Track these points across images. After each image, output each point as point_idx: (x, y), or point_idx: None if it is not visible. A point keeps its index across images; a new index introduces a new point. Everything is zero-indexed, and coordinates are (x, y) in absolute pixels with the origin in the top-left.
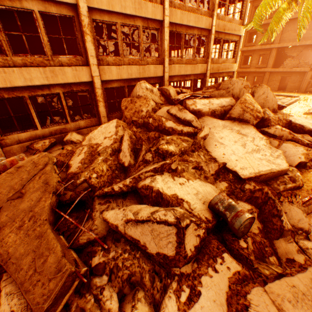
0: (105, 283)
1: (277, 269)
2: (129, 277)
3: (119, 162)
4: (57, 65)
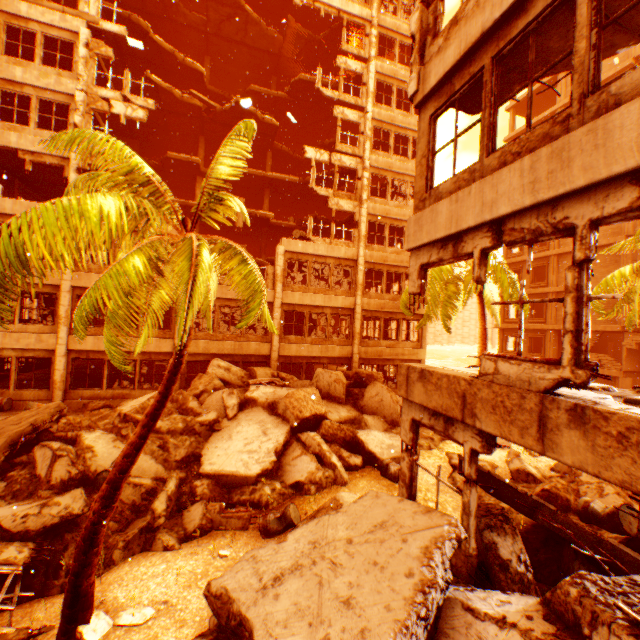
0: (3, 486)
1: None
2: (18, 490)
3: None
4: None
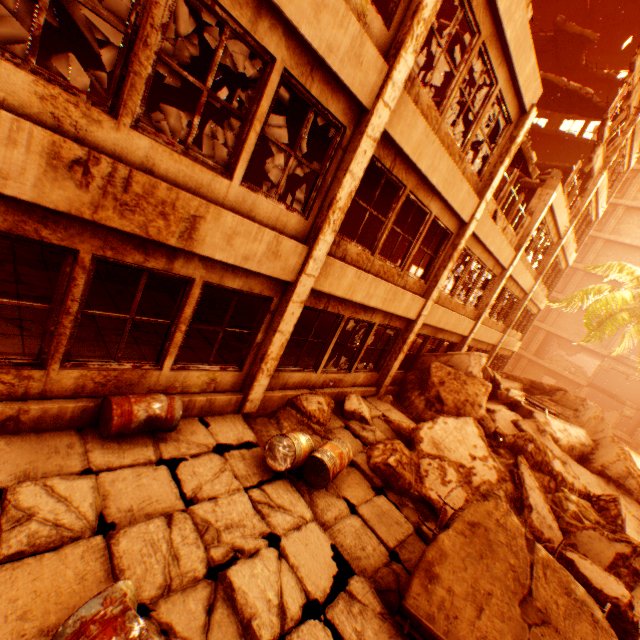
0: None
1: None
2: None
3: (534, 533)
4: (400, 284)
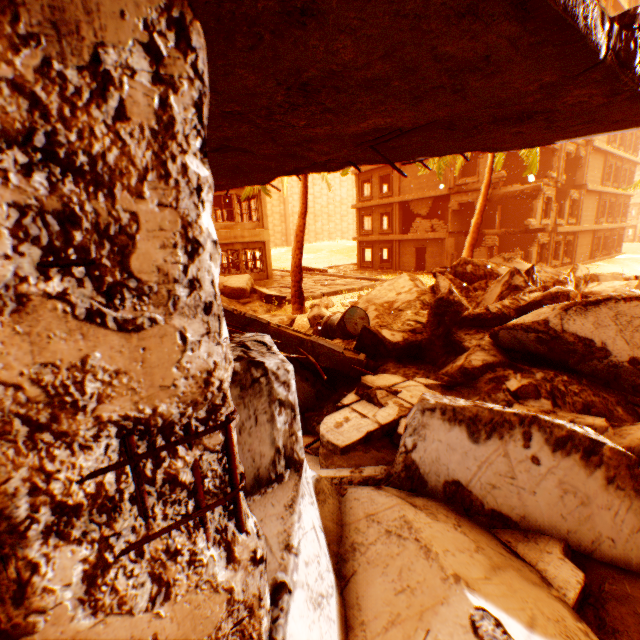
0: None
1: None
2: None
3: None
4: None
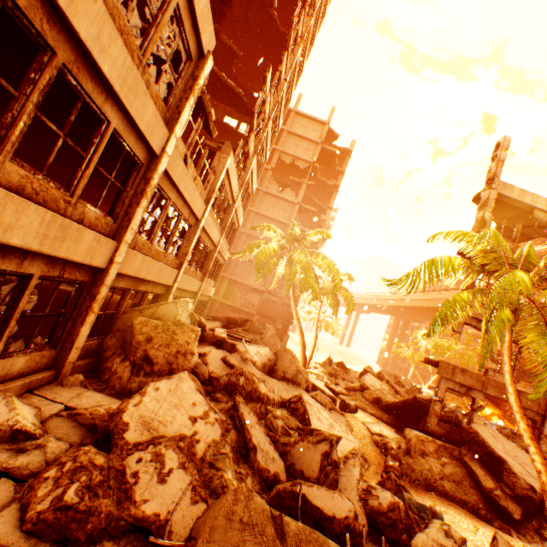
0: None
1: None
2: None
3: (264, 476)
4: (74, 217)
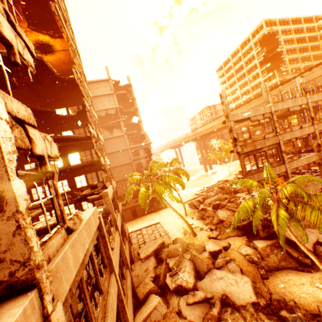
0: None
1: (313, 321)
2: None
3: None
4: None
